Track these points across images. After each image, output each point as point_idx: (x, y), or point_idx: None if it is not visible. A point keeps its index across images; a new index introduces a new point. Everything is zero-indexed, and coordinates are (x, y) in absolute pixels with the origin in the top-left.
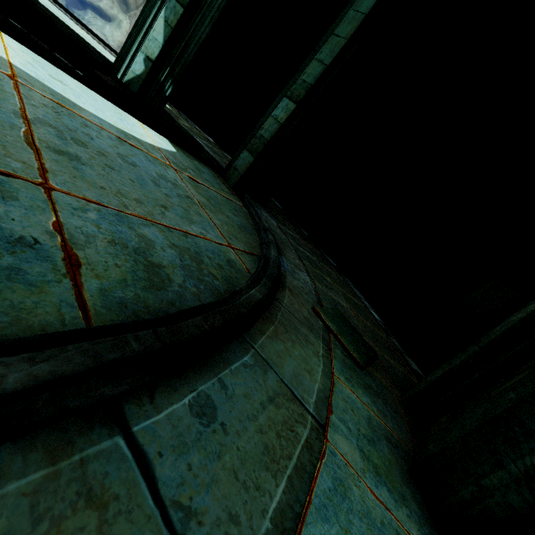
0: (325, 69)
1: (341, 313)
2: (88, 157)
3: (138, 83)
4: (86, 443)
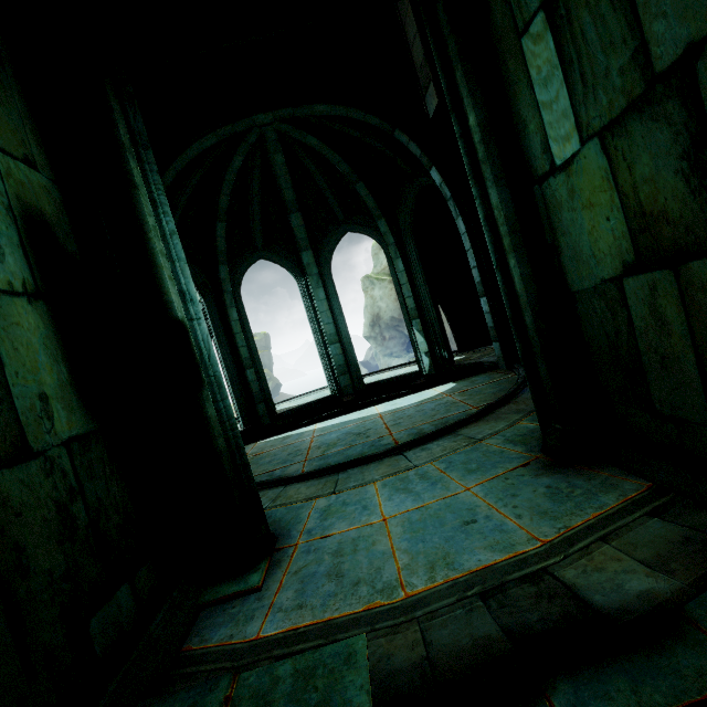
0: (478, 268)
1: None
2: (403, 420)
3: (432, 368)
4: (395, 457)
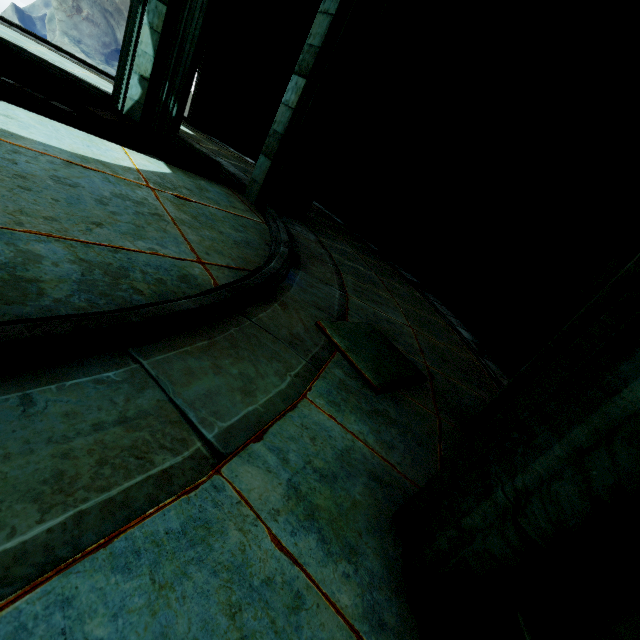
0: (332, 21)
1: (375, 329)
2: None
3: (139, 110)
4: None
